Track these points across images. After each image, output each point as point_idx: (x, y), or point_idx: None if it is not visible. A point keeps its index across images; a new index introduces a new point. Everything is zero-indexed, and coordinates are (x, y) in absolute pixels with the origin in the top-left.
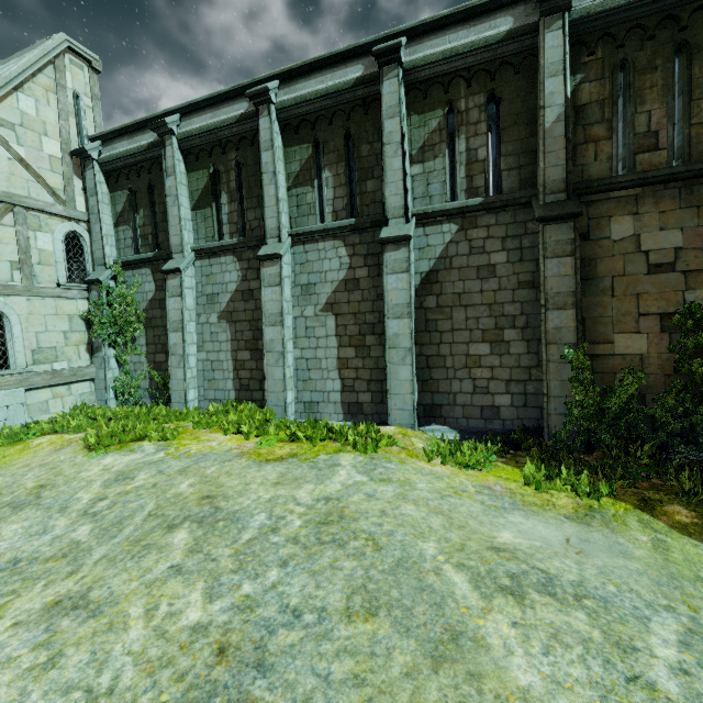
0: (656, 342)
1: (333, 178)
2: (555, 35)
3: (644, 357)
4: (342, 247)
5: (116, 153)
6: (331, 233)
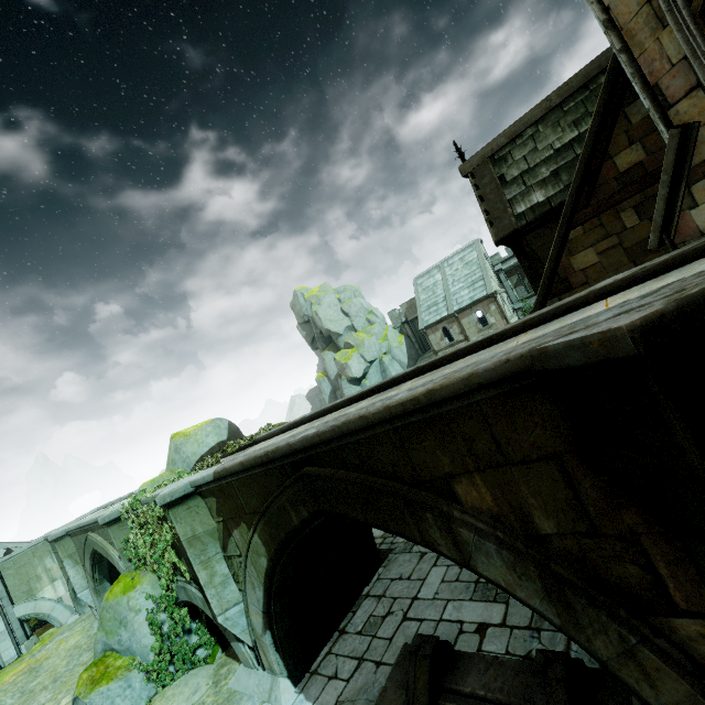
0: None
1: None
2: None
3: None
4: None
5: (511, 265)
6: None
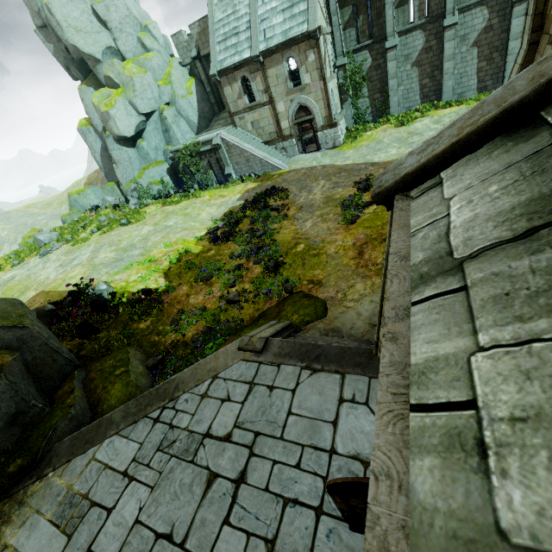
0: None
1: None
2: None
3: None
4: (485, 10)
5: None
6: (480, 3)
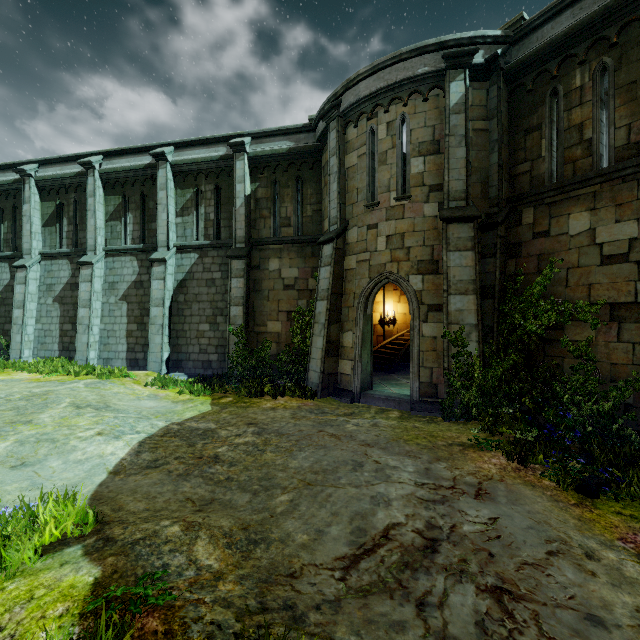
0: (285, 326)
1: (133, 218)
2: (241, 163)
3: (280, 334)
4: (135, 261)
5: None
6: (129, 252)
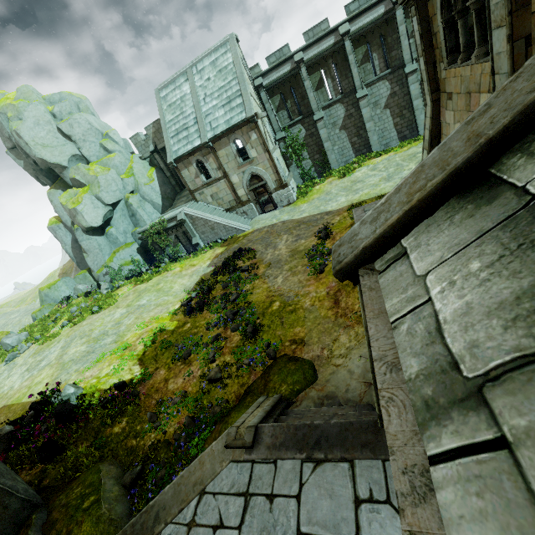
0: None
1: (377, 56)
2: None
3: None
4: (386, 82)
5: (273, 80)
6: (381, 78)
